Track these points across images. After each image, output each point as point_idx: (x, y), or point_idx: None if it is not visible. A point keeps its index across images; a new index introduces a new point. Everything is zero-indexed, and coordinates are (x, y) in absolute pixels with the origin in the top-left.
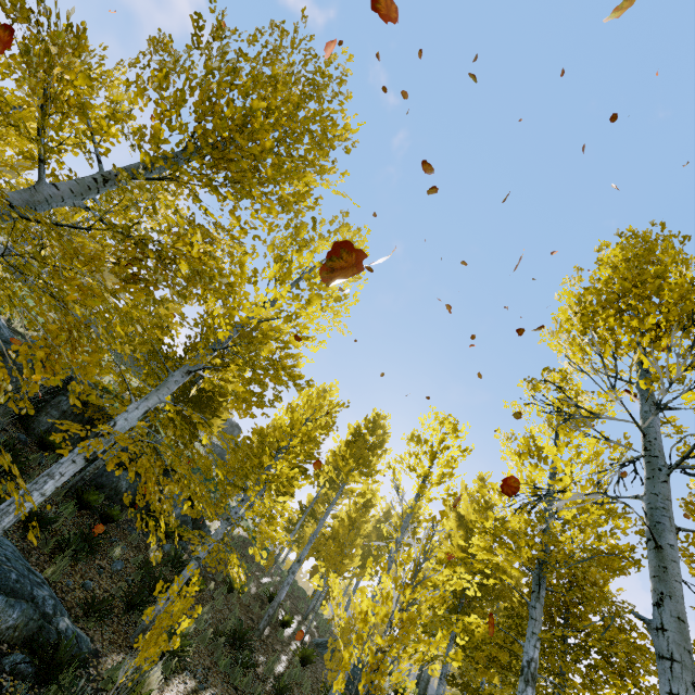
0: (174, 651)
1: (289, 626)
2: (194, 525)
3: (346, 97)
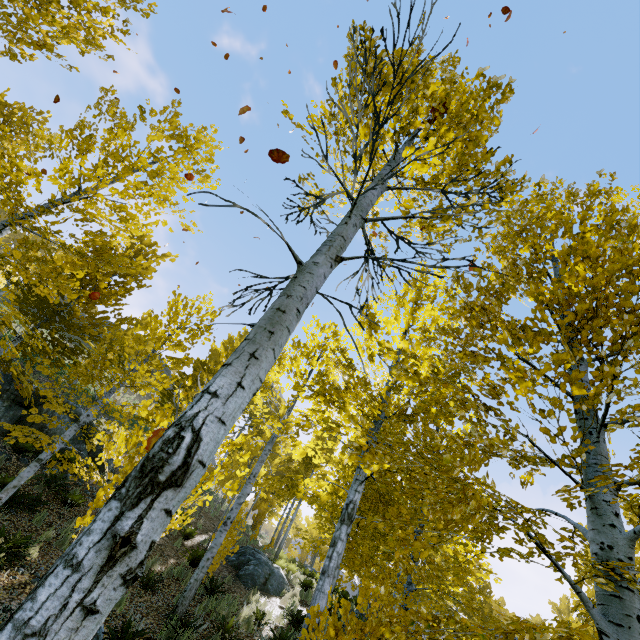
0: (1, 548)
1: (191, 537)
2: (91, 453)
3: None
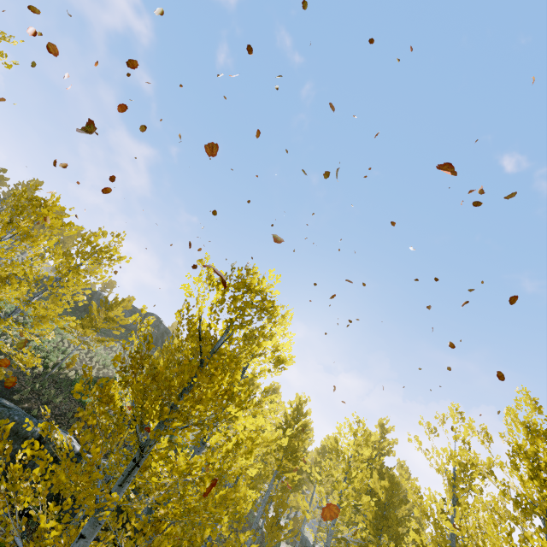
0: None
1: None
2: None
3: (275, 311)
